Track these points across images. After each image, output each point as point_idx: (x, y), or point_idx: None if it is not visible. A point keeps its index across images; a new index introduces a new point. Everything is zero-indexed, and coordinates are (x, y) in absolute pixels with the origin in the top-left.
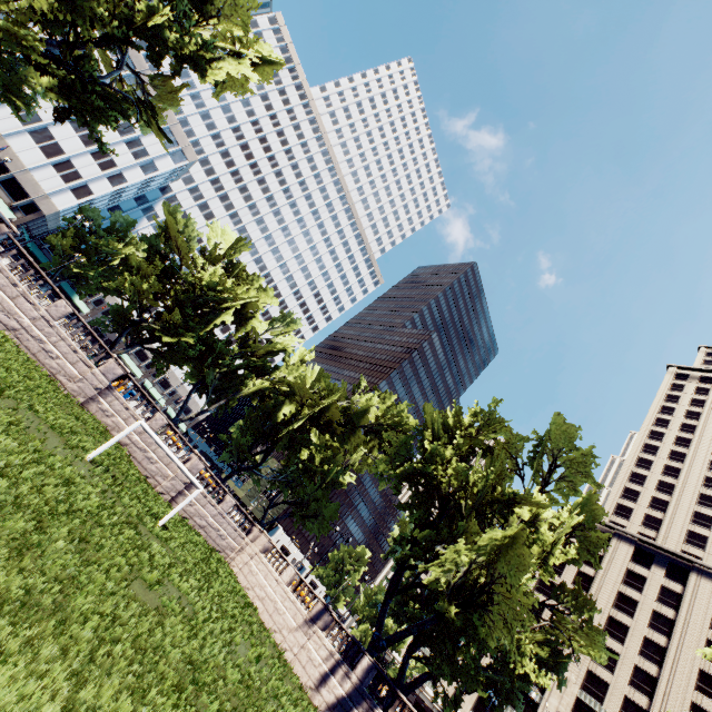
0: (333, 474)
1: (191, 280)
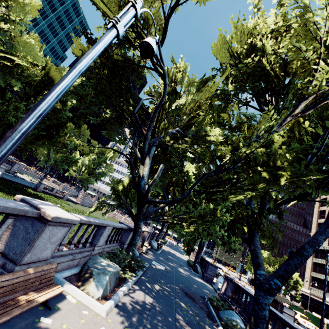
0: None
1: None
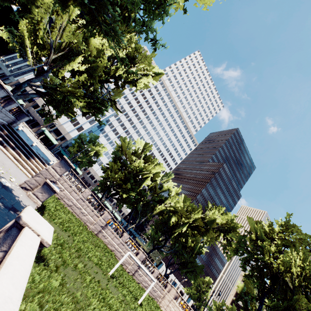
0: (198, 249)
1: (132, 168)
